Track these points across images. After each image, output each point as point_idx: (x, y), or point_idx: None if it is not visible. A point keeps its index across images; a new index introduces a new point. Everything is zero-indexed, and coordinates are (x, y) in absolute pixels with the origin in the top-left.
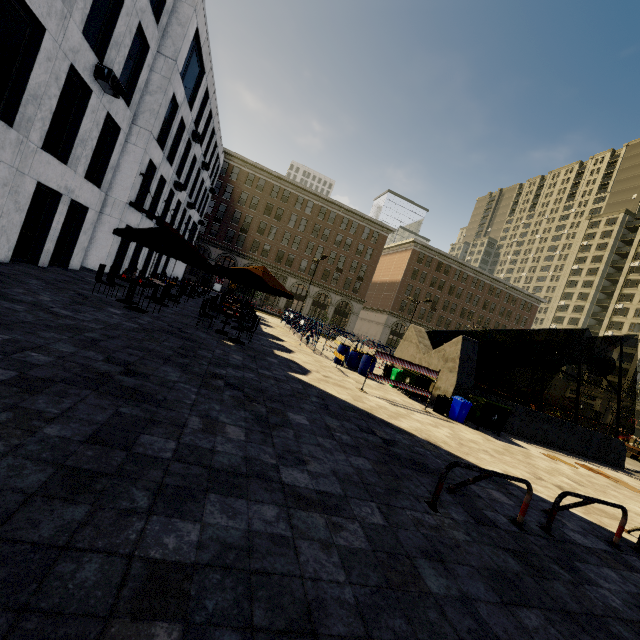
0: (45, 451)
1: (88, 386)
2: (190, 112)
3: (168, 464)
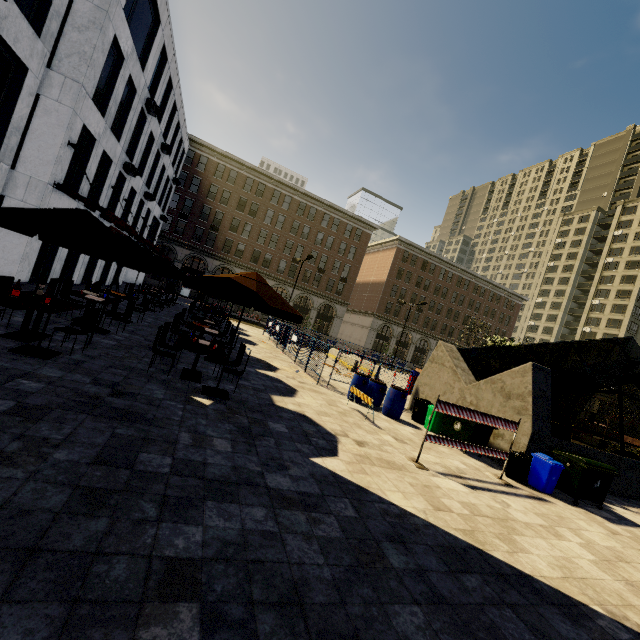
0: None
1: None
2: (142, 72)
3: None
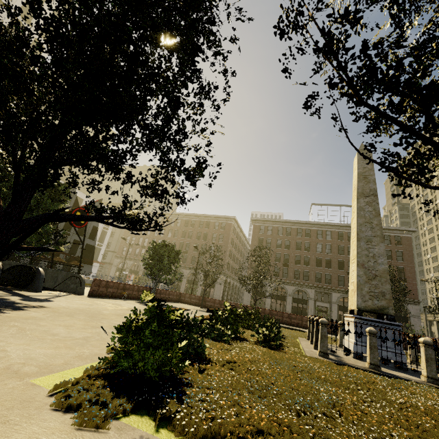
0: None
1: None
2: None
3: None
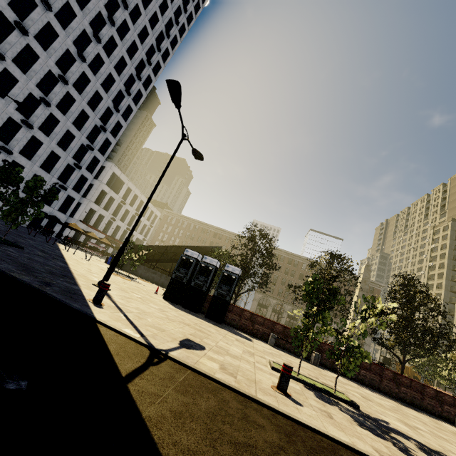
0: None
1: None
2: (117, 195)
3: None
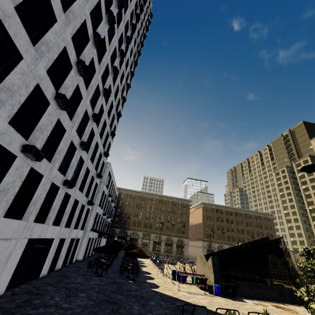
0: (107, 313)
1: (105, 302)
2: (107, 190)
3: (125, 314)
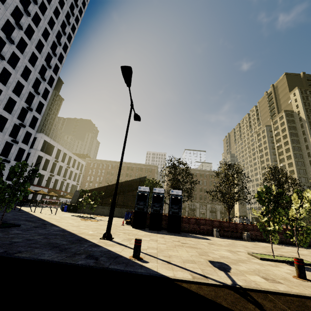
0: None
1: None
2: (51, 156)
3: None
